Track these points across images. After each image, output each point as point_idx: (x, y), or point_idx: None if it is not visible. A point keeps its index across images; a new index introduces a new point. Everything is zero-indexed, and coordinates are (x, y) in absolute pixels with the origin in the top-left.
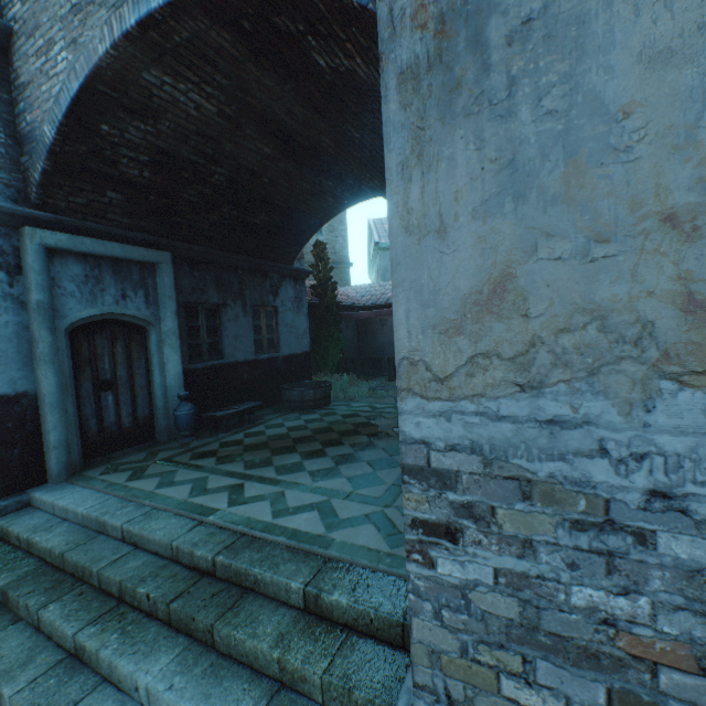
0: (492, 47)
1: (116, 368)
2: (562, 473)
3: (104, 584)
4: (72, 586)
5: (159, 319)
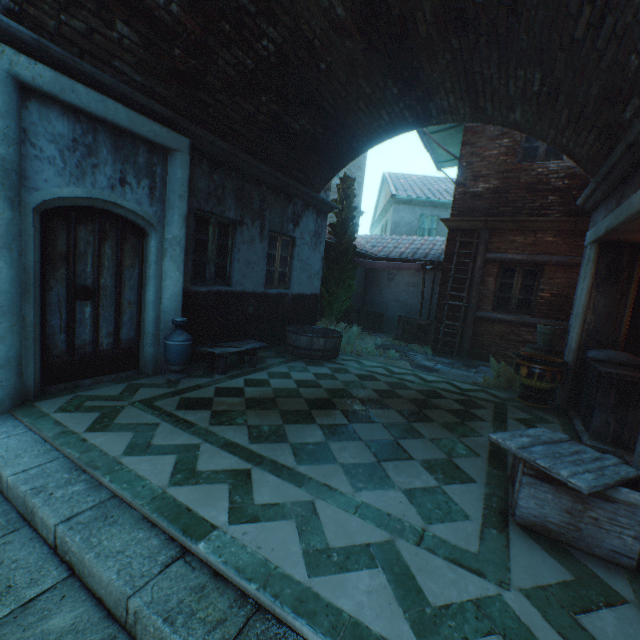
0: None
1: (100, 274)
2: None
3: None
4: None
5: (163, 221)
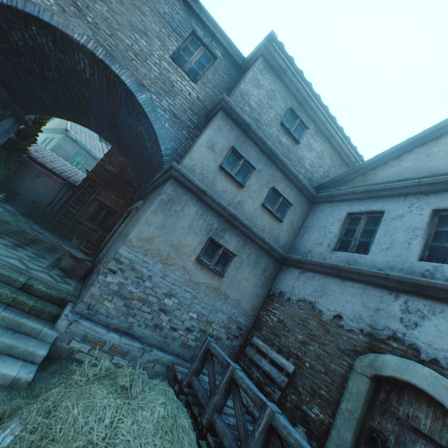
0: (172, 209)
1: None
2: (140, 269)
3: None
4: None
5: None
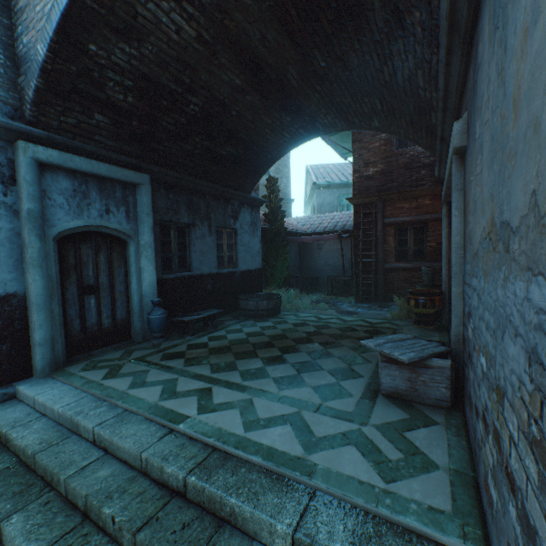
0: None
1: (98, 275)
2: None
3: (70, 494)
4: (39, 492)
5: (137, 233)
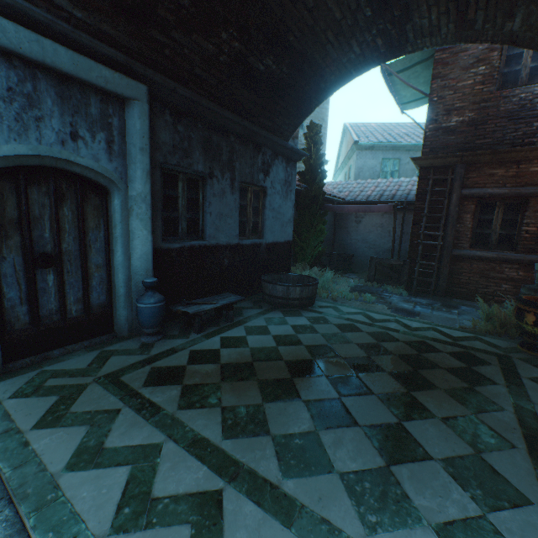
0: None
1: (61, 238)
2: None
3: None
4: None
5: (125, 178)
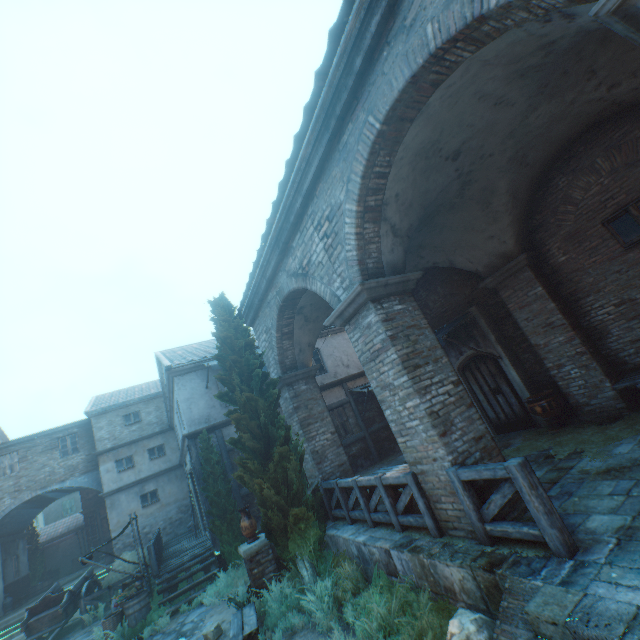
0: (116, 505)
1: None
2: (125, 532)
3: None
4: None
5: None
